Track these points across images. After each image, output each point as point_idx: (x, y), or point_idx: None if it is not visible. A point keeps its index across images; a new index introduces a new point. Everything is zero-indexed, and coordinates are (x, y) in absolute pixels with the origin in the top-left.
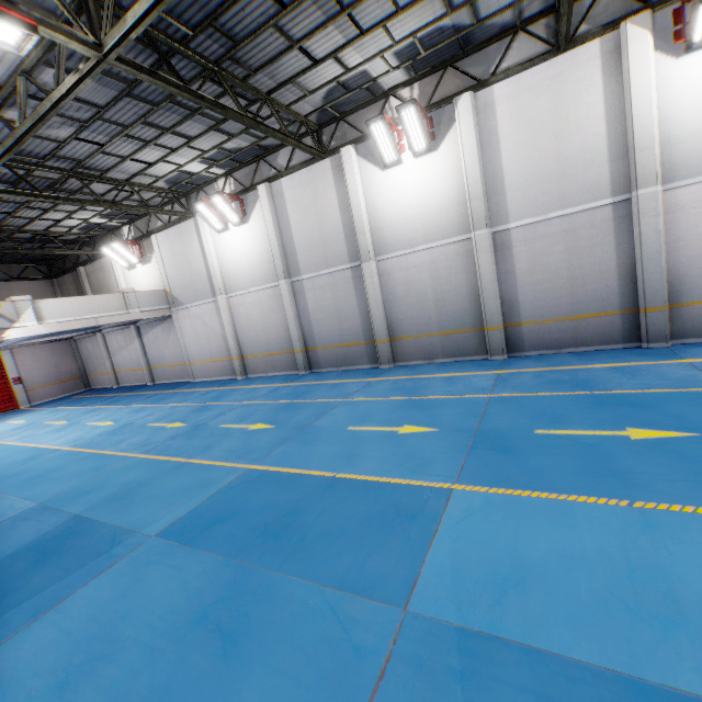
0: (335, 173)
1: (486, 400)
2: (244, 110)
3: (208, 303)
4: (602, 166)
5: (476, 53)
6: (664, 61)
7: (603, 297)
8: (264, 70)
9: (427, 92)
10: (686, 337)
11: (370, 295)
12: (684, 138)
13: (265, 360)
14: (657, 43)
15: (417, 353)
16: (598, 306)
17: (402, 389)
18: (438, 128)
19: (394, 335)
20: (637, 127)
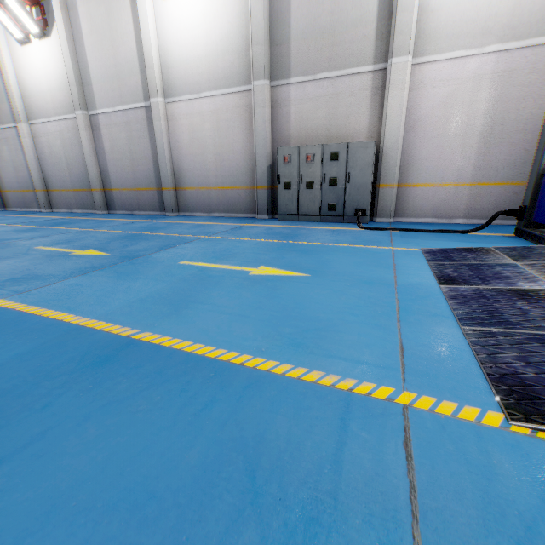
0: None
1: None
2: None
3: None
4: (137, 76)
5: None
6: (158, 0)
7: (148, 177)
8: None
9: None
10: (186, 211)
11: (26, 152)
12: (173, 65)
13: None
14: None
15: (63, 204)
16: (146, 183)
17: None
18: (49, 17)
19: (49, 187)
20: (145, 49)
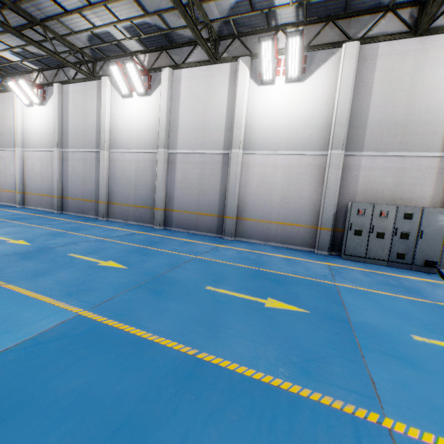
0: (98, 91)
1: (94, 240)
2: (8, 21)
3: (12, 151)
4: (222, 131)
5: (178, 48)
6: (254, 85)
7: (212, 205)
8: (30, 3)
9: (152, 61)
10: (242, 237)
11: (100, 171)
12: (256, 129)
13: (38, 198)
14: (253, 75)
15: (120, 215)
16: (209, 209)
17: (75, 228)
18: (153, 83)
19: (111, 200)
20: (236, 115)
